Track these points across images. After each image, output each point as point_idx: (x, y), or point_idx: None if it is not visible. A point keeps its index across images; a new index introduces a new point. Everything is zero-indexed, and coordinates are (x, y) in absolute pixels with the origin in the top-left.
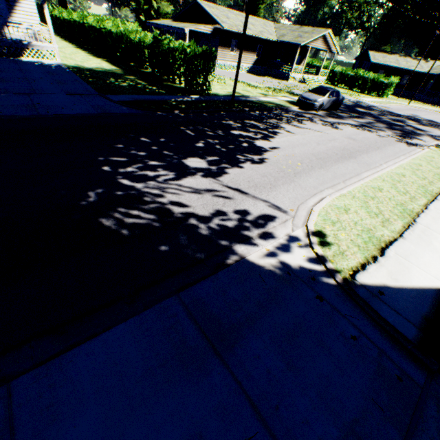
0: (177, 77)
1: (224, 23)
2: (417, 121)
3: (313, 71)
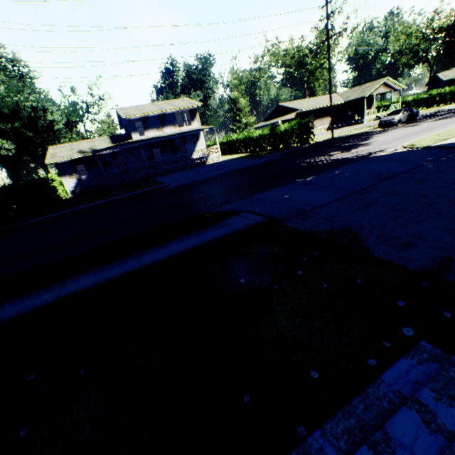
0: (291, 141)
1: (302, 108)
2: None
3: (384, 109)
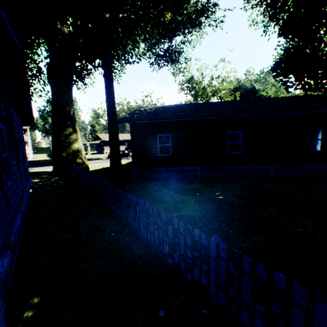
0: None
1: (105, 138)
2: None
3: None
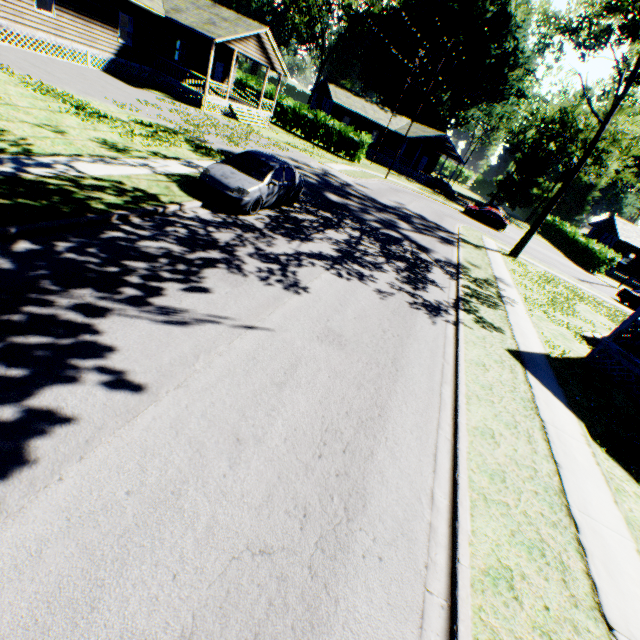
0: None
1: None
2: (409, 220)
3: (251, 96)
